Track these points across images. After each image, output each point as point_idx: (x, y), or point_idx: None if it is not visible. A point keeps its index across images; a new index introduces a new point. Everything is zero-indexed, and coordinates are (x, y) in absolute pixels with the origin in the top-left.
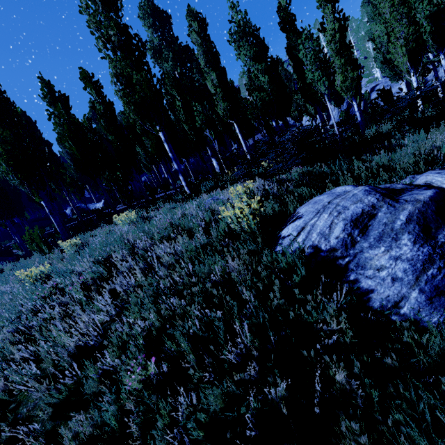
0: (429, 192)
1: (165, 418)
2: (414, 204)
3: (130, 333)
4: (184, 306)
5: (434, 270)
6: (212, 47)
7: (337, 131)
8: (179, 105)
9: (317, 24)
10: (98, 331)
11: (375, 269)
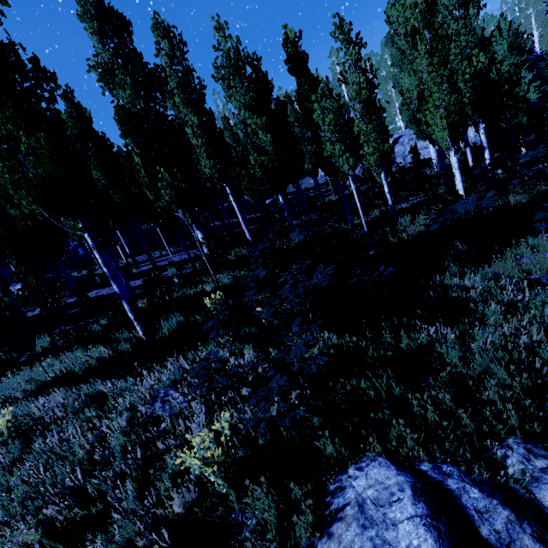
0: None
1: None
2: None
3: None
4: None
5: None
6: (192, 78)
7: (365, 224)
8: (138, 162)
9: (333, 53)
10: None
11: None
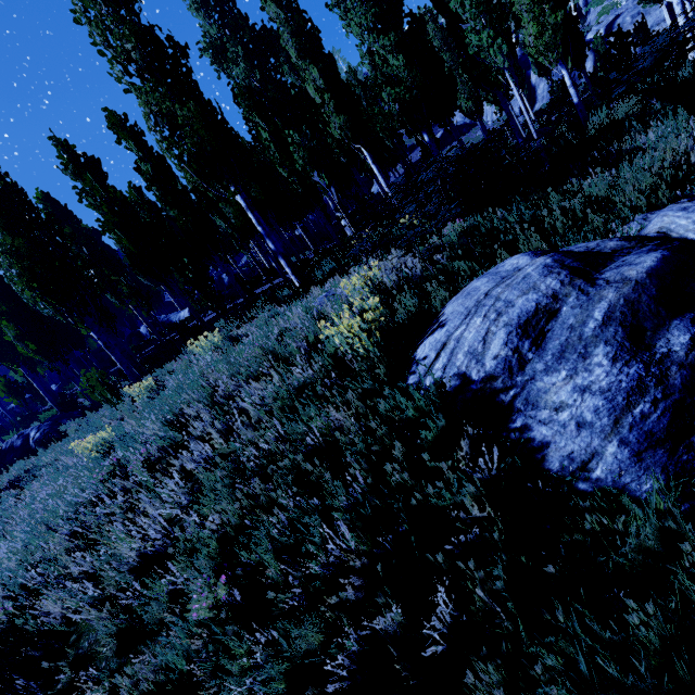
0: (649, 259)
1: (241, 659)
2: (619, 287)
3: (199, 537)
4: (270, 491)
5: (646, 406)
6: (304, 21)
7: (534, 132)
8: (267, 137)
9: None
10: (168, 529)
11: (551, 408)
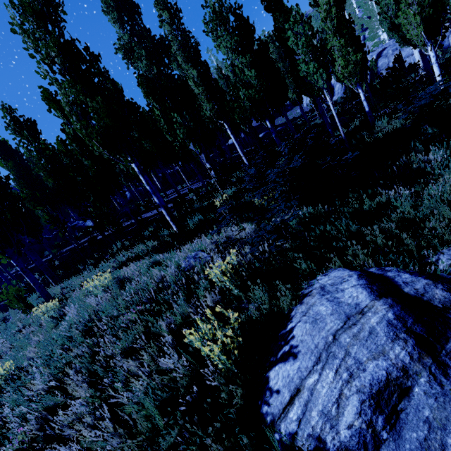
0: None
1: None
2: None
3: None
4: None
5: None
6: (189, 38)
7: (342, 130)
8: (158, 114)
9: None
10: None
11: None
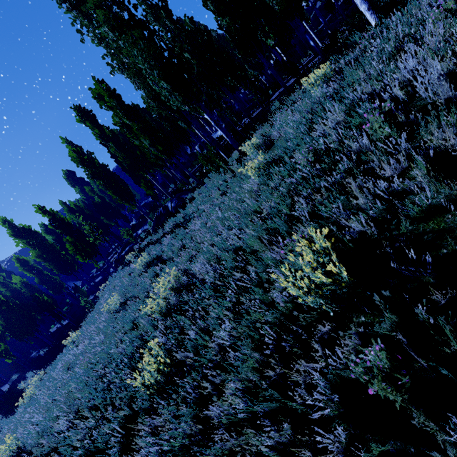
0: None
1: None
2: None
3: None
4: None
5: None
6: None
7: None
8: None
9: None
10: None
11: None
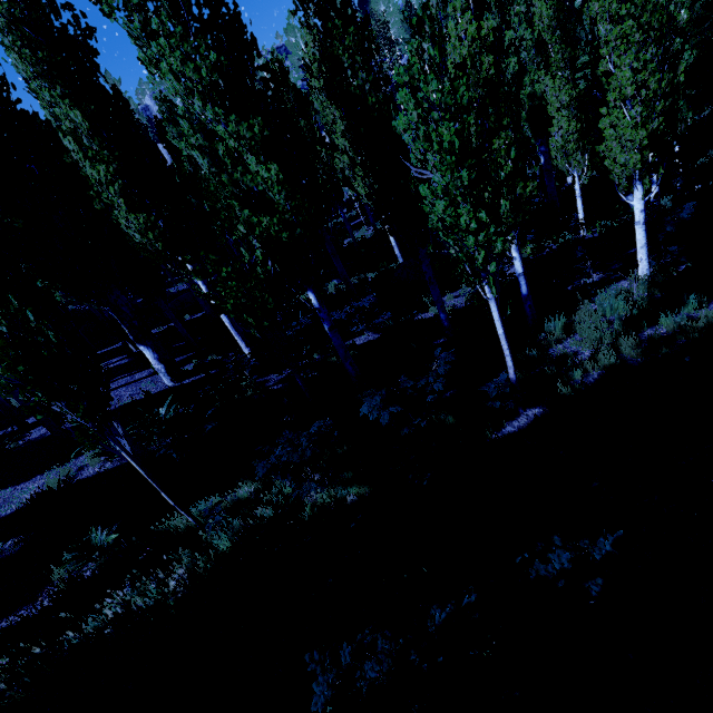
0: None
1: None
2: None
3: None
4: None
5: None
6: (49, 5)
7: (512, 365)
8: None
9: None
10: None
11: None
